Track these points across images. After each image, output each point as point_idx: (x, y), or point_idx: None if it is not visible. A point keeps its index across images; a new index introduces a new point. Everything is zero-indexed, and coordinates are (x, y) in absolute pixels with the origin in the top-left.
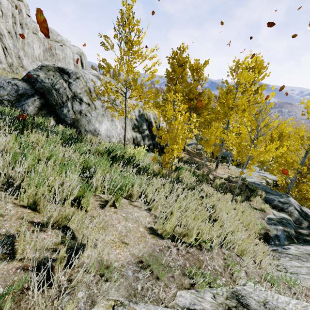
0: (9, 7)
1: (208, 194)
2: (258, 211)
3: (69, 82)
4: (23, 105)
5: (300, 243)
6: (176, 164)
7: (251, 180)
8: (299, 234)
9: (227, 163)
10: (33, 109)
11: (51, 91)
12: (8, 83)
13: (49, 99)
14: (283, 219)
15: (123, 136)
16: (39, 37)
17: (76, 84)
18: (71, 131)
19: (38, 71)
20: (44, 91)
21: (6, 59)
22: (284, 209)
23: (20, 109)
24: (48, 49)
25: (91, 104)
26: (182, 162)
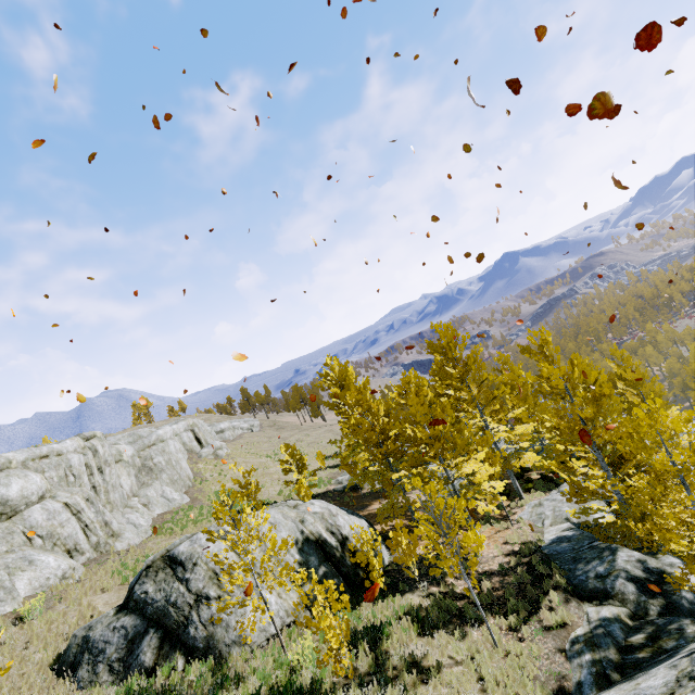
0: (81, 460)
1: (444, 654)
2: (550, 634)
3: (186, 579)
4: (139, 656)
5: (622, 678)
6: (384, 612)
7: (561, 529)
8: (627, 651)
9: (519, 497)
10: (151, 655)
11: (167, 612)
12: (113, 630)
13: (168, 624)
14: (597, 628)
15: (285, 609)
16: (126, 461)
17: (195, 576)
18: (208, 661)
19: (145, 582)
20: (159, 616)
21: (89, 541)
22: (608, 591)
23: (136, 670)
24: (141, 466)
25: (222, 595)
26: (397, 594)
